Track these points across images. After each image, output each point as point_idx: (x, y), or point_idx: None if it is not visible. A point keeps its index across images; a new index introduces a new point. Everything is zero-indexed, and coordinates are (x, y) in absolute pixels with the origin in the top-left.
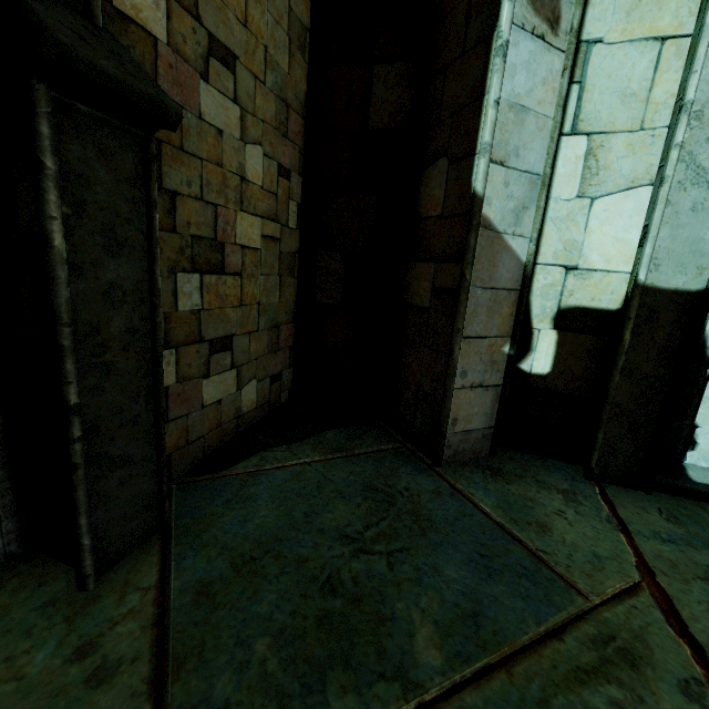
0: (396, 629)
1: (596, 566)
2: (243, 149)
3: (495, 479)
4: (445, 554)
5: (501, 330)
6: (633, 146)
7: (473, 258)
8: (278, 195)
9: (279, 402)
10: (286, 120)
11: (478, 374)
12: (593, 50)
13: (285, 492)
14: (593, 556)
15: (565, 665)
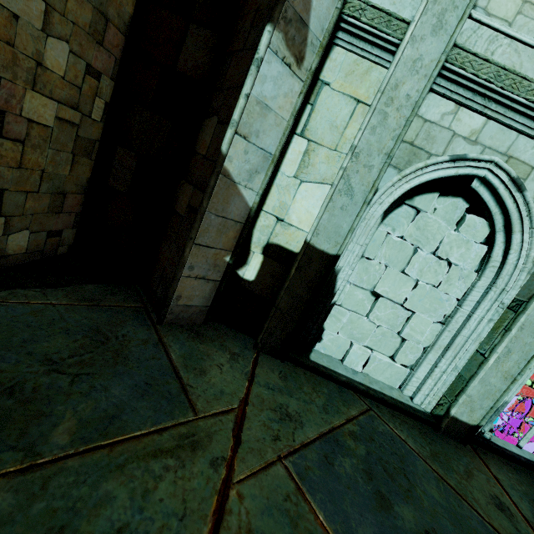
0: (46, 421)
1: (217, 397)
2: (44, 39)
3: (195, 339)
4: (121, 380)
5: (225, 246)
6: (329, 158)
7: (211, 193)
8: (83, 89)
9: (56, 253)
10: (103, 30)
11: (202, 270)
12: (324, 88)
13: (16, 322)
14: (220, 392)
15: (152, 447)
